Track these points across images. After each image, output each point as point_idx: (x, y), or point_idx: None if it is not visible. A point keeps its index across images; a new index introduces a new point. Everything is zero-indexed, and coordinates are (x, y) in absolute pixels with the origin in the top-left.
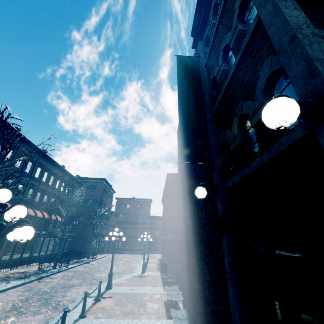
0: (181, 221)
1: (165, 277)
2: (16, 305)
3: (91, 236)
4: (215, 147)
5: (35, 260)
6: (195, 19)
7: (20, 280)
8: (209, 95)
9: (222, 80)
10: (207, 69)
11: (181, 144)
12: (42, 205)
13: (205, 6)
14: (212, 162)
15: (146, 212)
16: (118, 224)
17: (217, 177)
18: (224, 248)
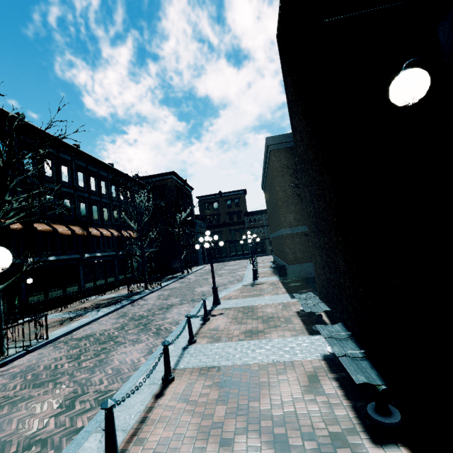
0: (307, 203)
1: (286, 282)
2: (112, 334)
3: (179, 248)
4: None
5: (123, 283)
6: None
7: (111, 306)
8: None
9: None
10: None
11: None
12: (105, 221)
13: None
14: None
15: (241, 209)
16: (208, 229)
17: None
18: None
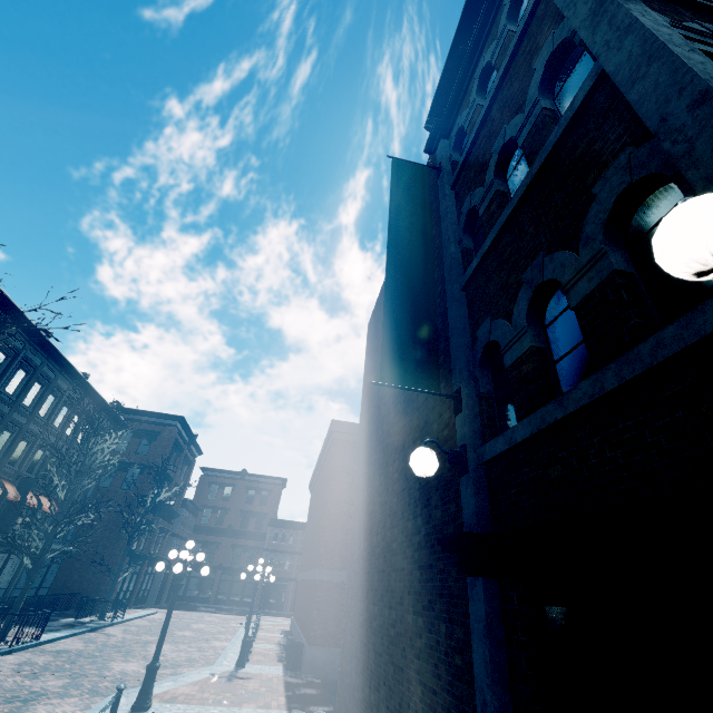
0: (355, 536)
1: (294, 683)
2: None
3: (122, 558)
4: (466, 358)
5: None
6: (438, 97)
7: None
8: (458, 246)
9: (492, 213)
10: (455, 193)
11: (386, 340)
12: (9, 464)
13: (462, 72)
14: (456, 392)
15: (269, 510)
16: (195, 533)
17: (466, 428)
18: (473, 615)
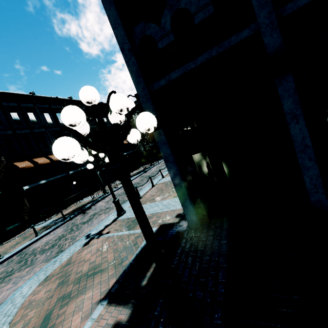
0: None
1: None
2: (138, 182)
3: None
4: None
5: (141, 165)
6: None
7: (137, 175)
8: None
9: None
10: None
11: None
12: None
13: None
14: None
15: None
16: None
17: None
18: None
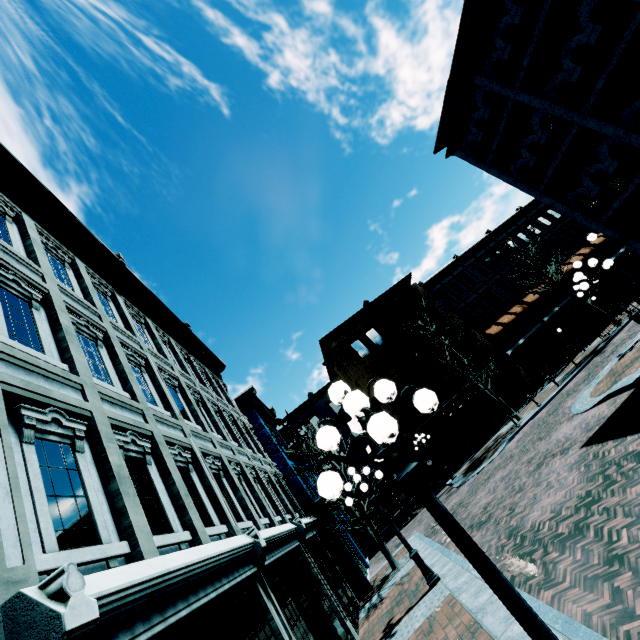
0: None
1: None
2: None
3: None
4: None
5: None
6: None
7: None
8: None
9: None
10: None
11: None
12: None
13: None
14: None
15: None
16: None
17: None
18: None
